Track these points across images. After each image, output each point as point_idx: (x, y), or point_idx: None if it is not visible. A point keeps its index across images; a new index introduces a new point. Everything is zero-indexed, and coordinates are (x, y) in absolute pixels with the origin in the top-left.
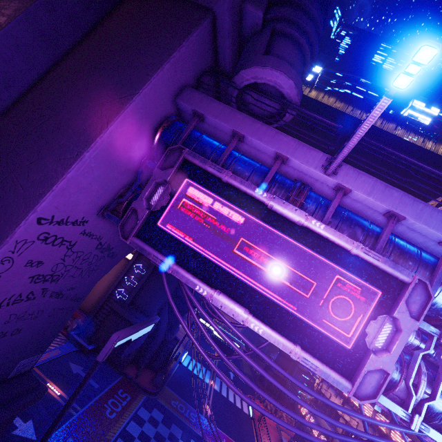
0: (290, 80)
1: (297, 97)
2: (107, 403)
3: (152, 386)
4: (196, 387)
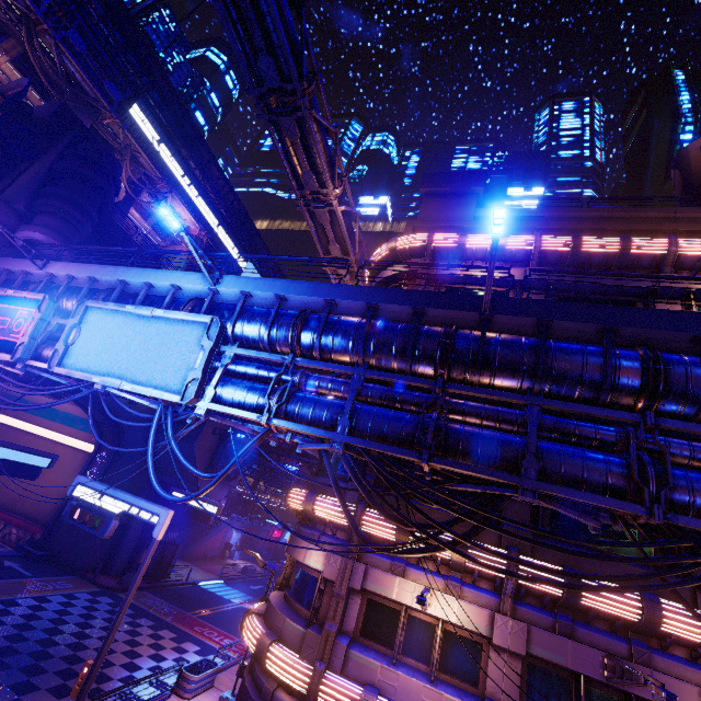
0: (36, 233)
1: (50, 239)
2: (34, 583)
3: (116, 585)
4: (205, 600)
